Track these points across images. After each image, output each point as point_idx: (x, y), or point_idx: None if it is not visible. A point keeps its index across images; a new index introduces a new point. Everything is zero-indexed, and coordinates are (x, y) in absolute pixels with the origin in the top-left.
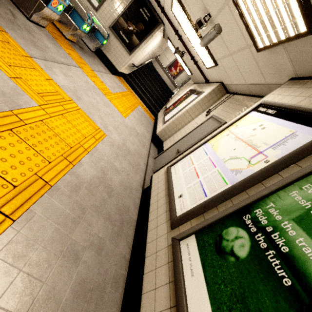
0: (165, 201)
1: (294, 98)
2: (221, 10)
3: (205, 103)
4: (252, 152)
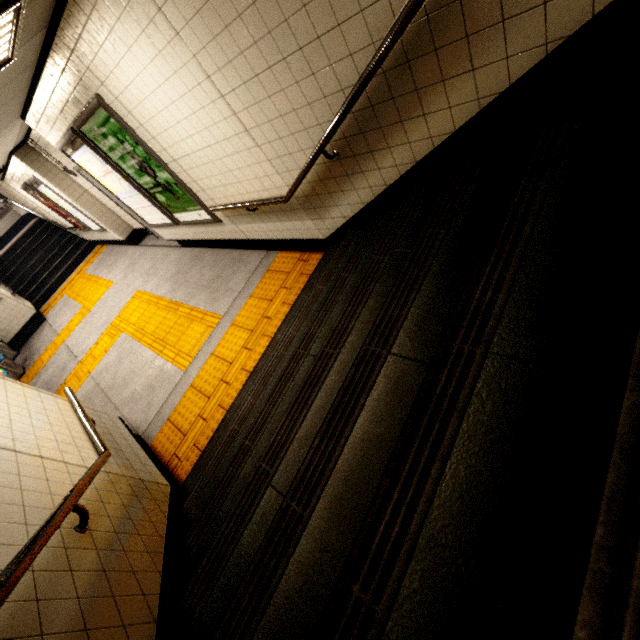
0: (172, 229)
1: (52, 133)
2: None
3: (54, 175)
4: (112, 175)
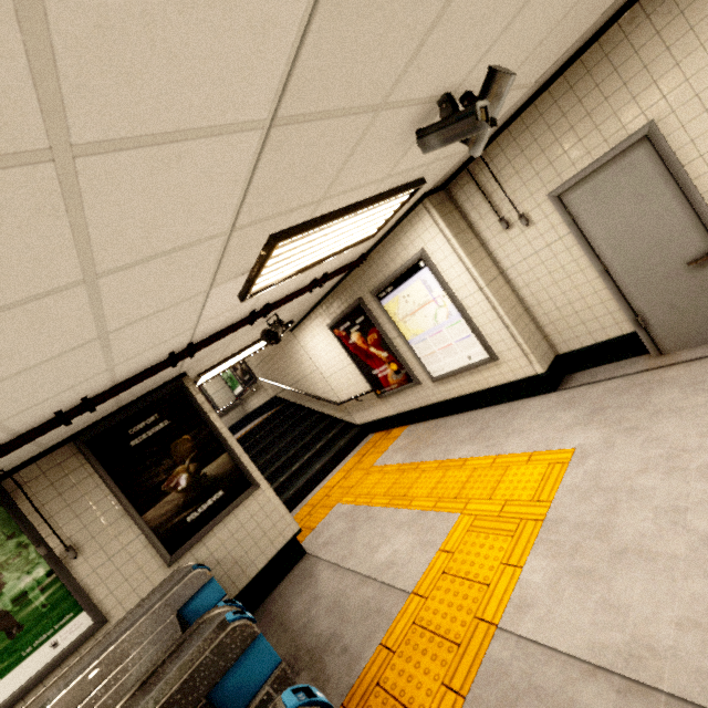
0: None
1: None
2: (512, 20)
3: (466, 240)
4: None
